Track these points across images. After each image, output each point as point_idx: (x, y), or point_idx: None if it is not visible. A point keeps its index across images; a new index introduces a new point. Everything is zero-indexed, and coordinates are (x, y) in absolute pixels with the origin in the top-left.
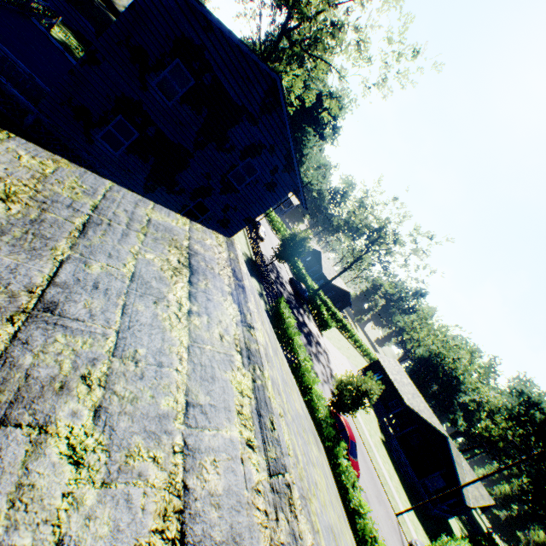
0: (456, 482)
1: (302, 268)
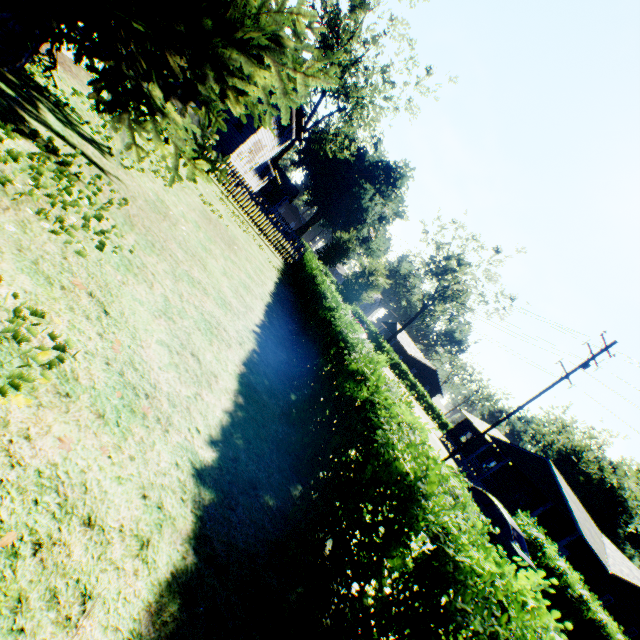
0: (568, 514)
1: (367, 320)
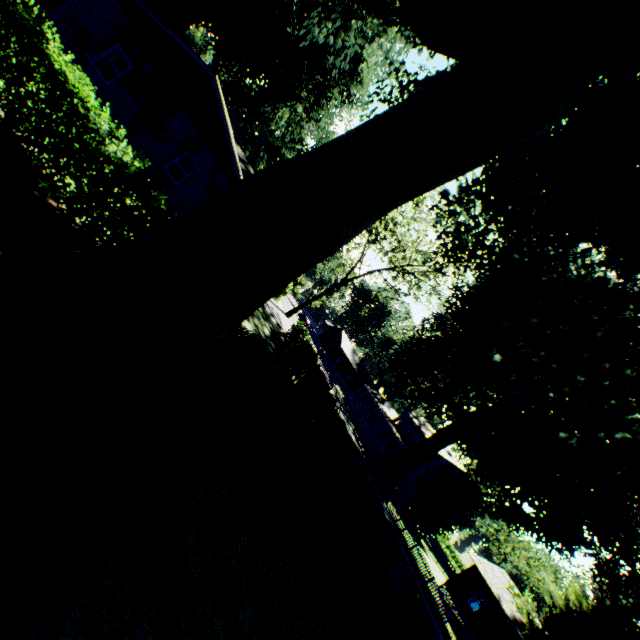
0: None
1: None
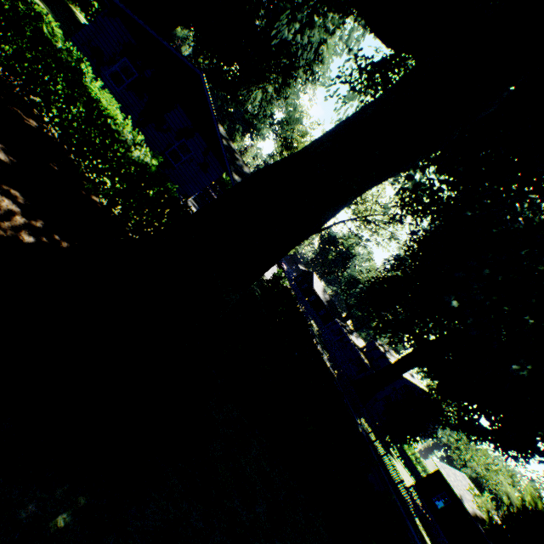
0: None
1: None
